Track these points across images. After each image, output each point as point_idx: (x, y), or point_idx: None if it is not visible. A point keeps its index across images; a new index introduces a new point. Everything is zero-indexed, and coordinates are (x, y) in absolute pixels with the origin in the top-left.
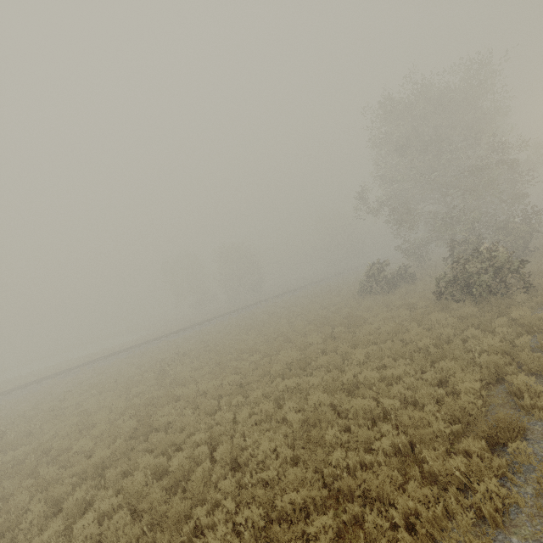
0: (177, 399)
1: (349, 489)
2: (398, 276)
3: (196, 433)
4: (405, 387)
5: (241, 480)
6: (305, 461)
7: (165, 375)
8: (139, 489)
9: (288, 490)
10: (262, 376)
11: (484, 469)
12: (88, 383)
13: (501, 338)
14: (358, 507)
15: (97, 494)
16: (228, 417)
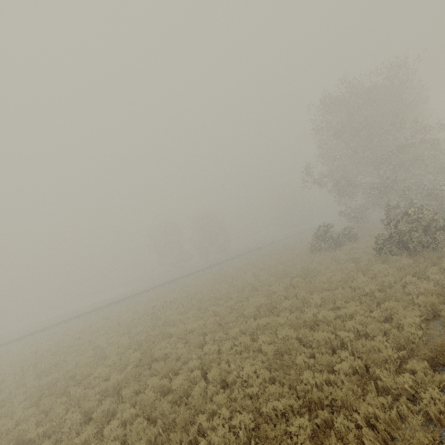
0: (170, 336)
1: (319, 399)
2: (342, 236)
3: (189, 361)
4: (356, 323)
5: (231, 395)
6: (280, 381)
7: (158, 318)
8: (152, 402)
9: (272, 399)
10: (237, 317)
11: (427, 382)
12: (96, 326)
13: (434, 283)
14: (327, 413)
15: (117, 407)
16: (214, 348)
